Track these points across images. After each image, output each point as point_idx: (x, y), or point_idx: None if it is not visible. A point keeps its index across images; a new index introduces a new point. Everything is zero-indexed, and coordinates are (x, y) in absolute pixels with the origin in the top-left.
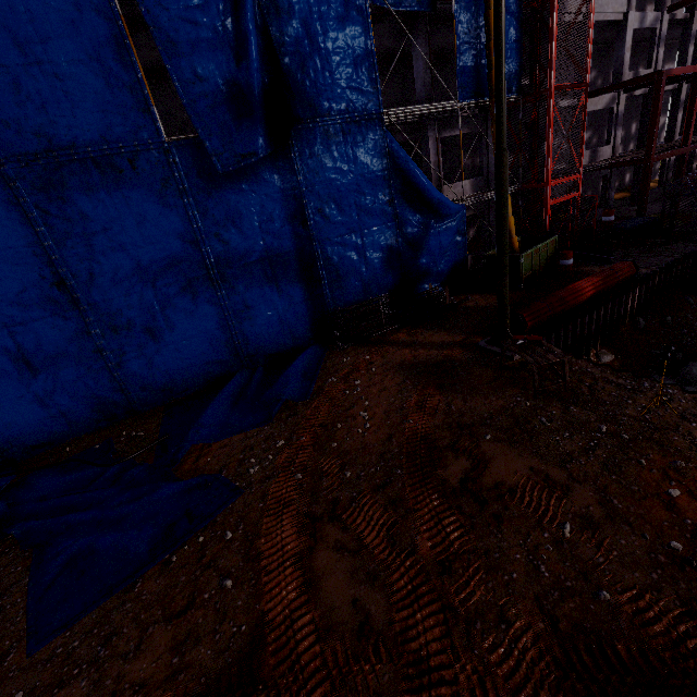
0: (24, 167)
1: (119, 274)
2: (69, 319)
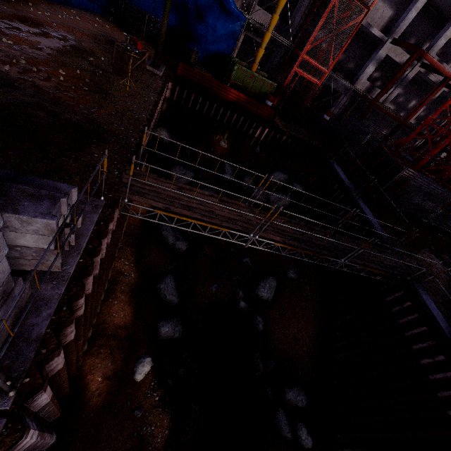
0: None
1: None
2: None
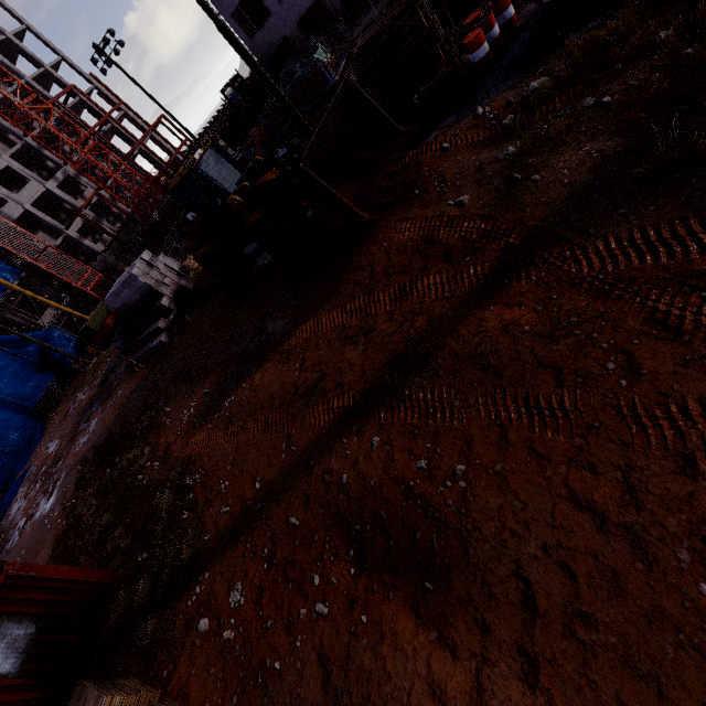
0: None
1: None
2: None
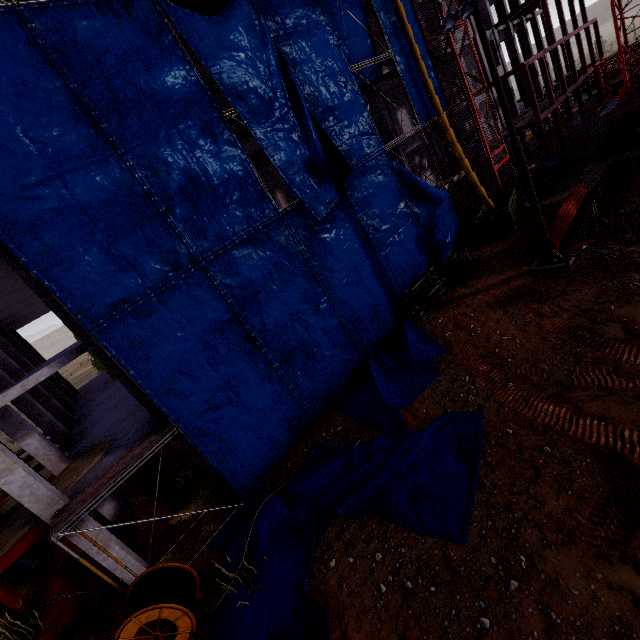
0: (212, 260)
1: (278, 317)
2: (259, 362)
